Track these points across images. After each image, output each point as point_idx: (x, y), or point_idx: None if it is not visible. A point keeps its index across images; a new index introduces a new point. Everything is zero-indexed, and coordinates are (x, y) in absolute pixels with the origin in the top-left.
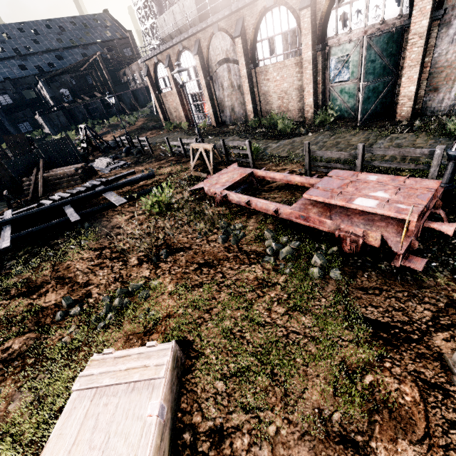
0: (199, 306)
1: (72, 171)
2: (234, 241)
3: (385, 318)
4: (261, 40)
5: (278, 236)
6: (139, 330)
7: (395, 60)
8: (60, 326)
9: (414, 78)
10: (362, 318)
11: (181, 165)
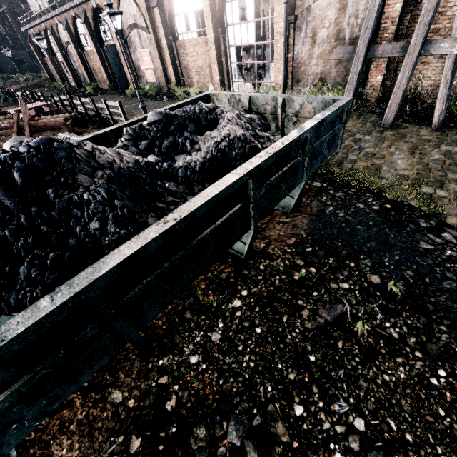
0: None
1: None
2: None
3: None
4: (80, 34)
5: None
6: None
7: None
8: None
9: (127, 70)
10: None
11: None
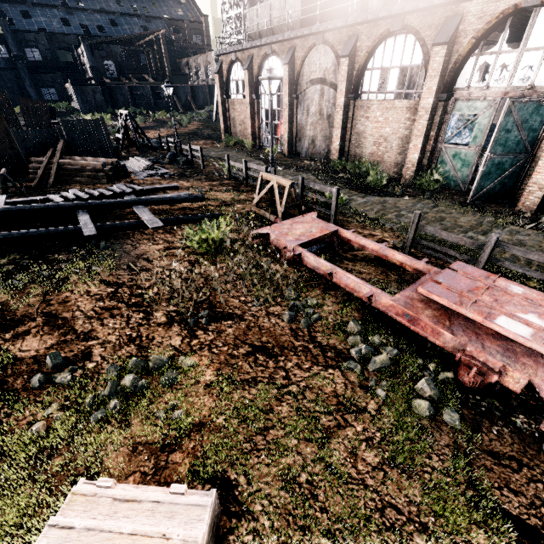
0: (250, 418)
1: (98, 165)
2: (305, 324)
3: (532, 519)
4: (372, 68)
5: (368, 332)
6: (154, 439)
7: (533, 137)
8: (34, 399)
9: None
10: (498, 509)
11: (239, 194)
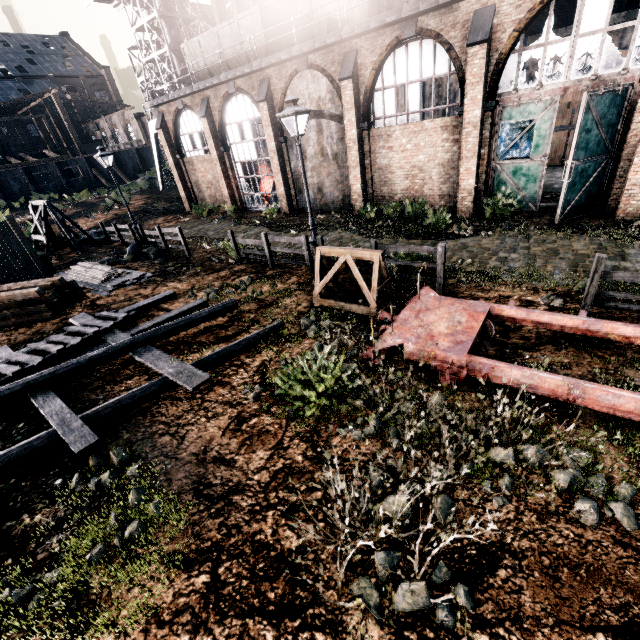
0: None
1: (30, 294)
2: (632, 520)
3: None
4: (382, 88)
5: None
6: None
7: (612, 133)
8: None
9: None
10: None
11: (273, 283)
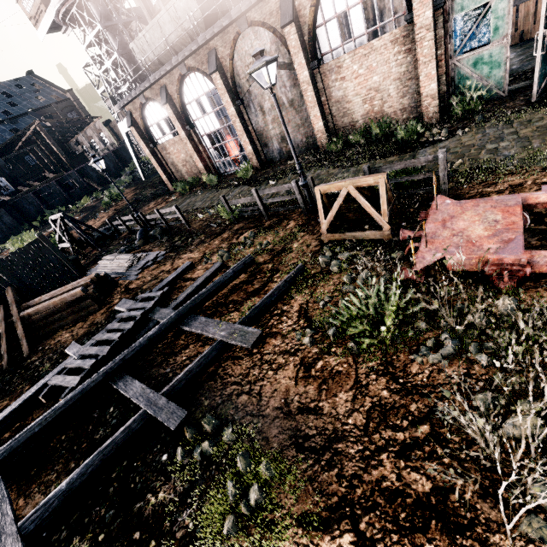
0: None
1: (77, 294)
2: None
3: None
4: (323, 22)
5: None
6: None
7: None
8: None
9: None
10: None
11: (275, 232)
